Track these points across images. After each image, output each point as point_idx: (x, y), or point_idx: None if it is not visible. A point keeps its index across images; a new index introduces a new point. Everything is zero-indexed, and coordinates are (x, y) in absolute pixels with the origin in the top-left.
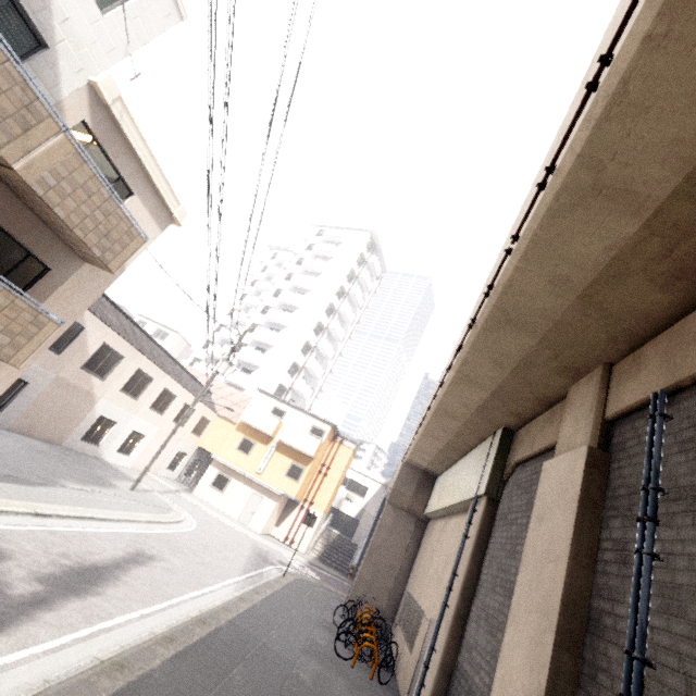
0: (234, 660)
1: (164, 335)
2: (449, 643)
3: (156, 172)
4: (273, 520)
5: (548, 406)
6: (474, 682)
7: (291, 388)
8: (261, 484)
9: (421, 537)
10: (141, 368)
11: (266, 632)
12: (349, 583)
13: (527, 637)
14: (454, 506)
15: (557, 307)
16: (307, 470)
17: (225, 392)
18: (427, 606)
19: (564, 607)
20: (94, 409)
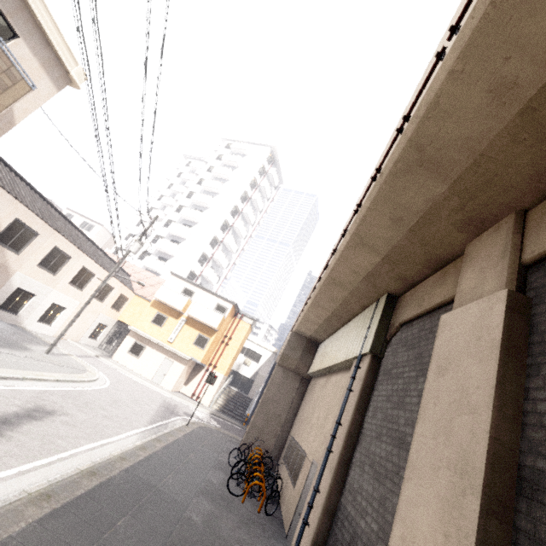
0: (122, 511)
1: (90, 227)
2: (333, 486)
3: (44, 15)
4: (182, 380)
5: (438, 267)
6: (360, 526)
7: (201, 275)
8: (172, 351)
9: (304, 392)
10: (58, 246)
11: (163, 477)
12: (244, 428)
13: (437, 496)
14: (336, 365)
15: (486, 132)
16: (211, 340)
17: (143, 275)
18: (310, 449)
19: (491, 466)
20: (10, 281)
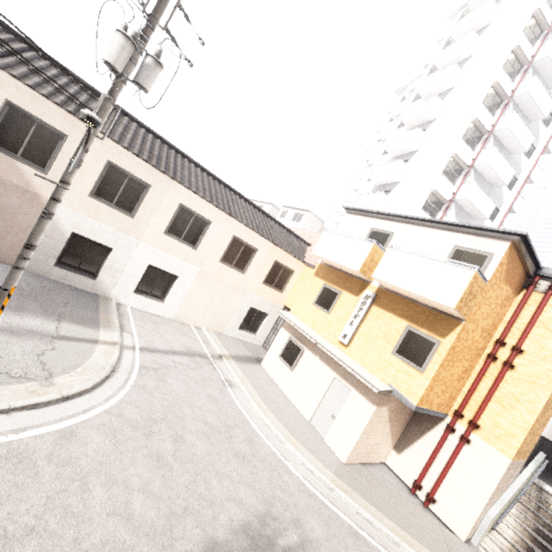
0: None
1: (300, 217)
2: None
3: None
4: (382, 438)
5: None
6: None
7: None
8: (341, 363)
9: None
10: (115, 161)
11: None
12: None
13: None
14: None
15: None
16: (444, 345)
17: None
18: None
19: None
20: (53, 220)
